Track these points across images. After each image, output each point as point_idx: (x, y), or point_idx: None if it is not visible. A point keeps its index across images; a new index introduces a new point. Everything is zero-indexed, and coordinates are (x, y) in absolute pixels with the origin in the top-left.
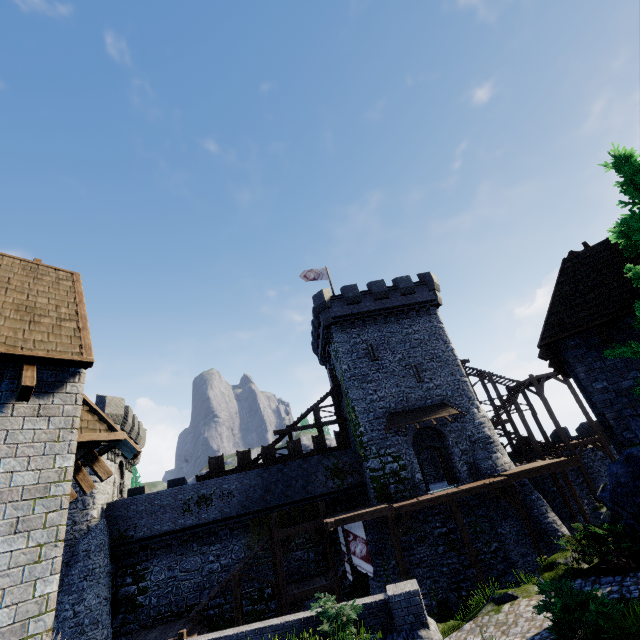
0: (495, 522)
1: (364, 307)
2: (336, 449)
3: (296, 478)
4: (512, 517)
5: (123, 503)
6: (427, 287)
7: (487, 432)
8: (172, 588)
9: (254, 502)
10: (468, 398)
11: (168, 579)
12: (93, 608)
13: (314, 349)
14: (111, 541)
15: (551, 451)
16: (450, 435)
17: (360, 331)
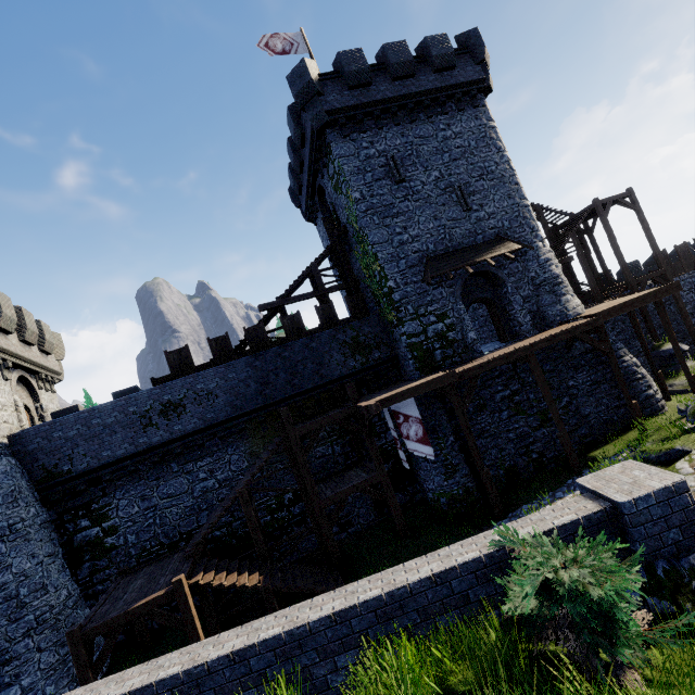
0: (565, 375)
1: (377, 93)
2: (351, 320)
3: (303, 362)
4: (585, 367)
5: (37, 432)
6: (472, 58)
7: (555, 271)
8: (154, 519)
9: (249, 400)
10: (530, 229)
11: (145, 511)
12: (29, 573)
13: (294, 199)
14: (35, 483)
15: (604, 295)
16: (509, 280)
17: (373, 137)
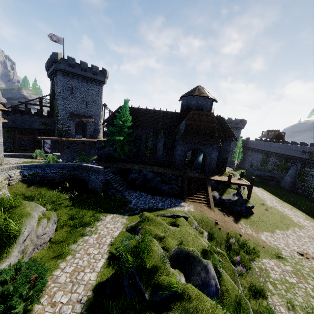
0: (90, 149)
1: (75, 71)
2: (46, 116)
3: (27, 121)
4: None
5: None
6: (103, 75)
7: (99, 128)
8: None
9: (6, 124)
10: (99, 118)
11: None
12: None
13: (46, 68)
14: None
15: None
16: (88, 126)
17: (70, 79)
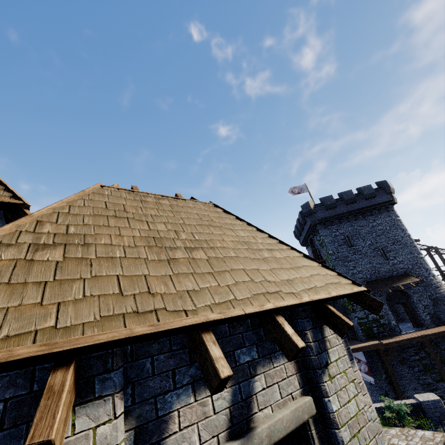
0: None
1: (339, 210)
2: None
3: None
4: None
5: None
6: (384, 191)
7: (443, 293)
8: None
9: None
10: (425, 269)
11: None
12: None
13: (296, 236)
14: None
15: None
16: (414, 295)
17: (338, 227)
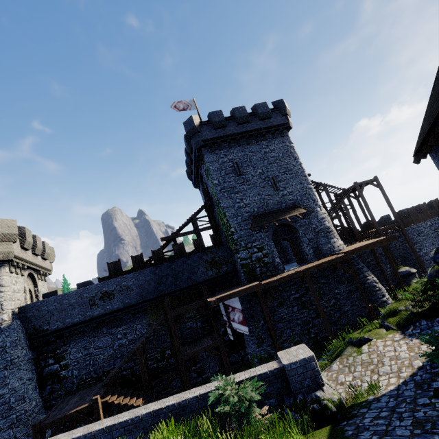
0: (333, 286)
1: (229, 131)
2: (212, 247)
3: (182, 271)
4: (345, 281)
5: (34, 306)
6: (280, 113)
7: (327, 224)
8: (89, 361)
9: (150, 292)
10: (313, 200)
11: (85, 356)
12: (17, 389)
13: (188, 176)
14: (28, 336)
15: (365, 236)
16: (300, 229)
17: (226, 152)
